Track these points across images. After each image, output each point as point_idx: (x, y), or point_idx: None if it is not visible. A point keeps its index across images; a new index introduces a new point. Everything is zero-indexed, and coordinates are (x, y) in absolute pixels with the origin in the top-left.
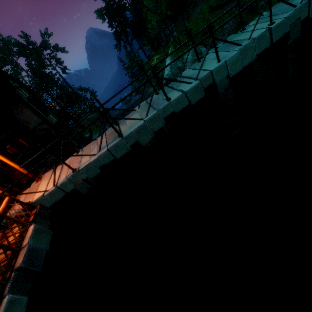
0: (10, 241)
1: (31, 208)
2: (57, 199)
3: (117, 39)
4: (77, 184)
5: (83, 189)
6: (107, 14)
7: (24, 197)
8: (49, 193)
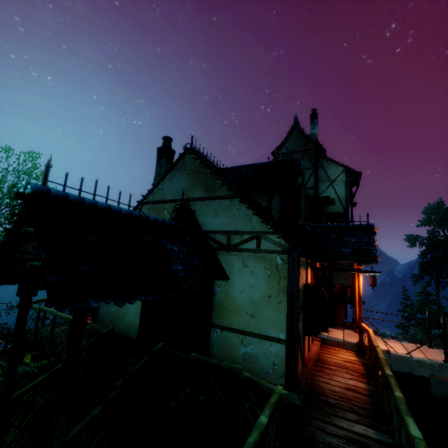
0: (345, 357)
1: (365, 351)
2: (396, 368)
3: (423, 271)
4: (438, 376)
5: (436, 389)
6: (428, 244)
7: (340, 333)
8: (398, 355)
